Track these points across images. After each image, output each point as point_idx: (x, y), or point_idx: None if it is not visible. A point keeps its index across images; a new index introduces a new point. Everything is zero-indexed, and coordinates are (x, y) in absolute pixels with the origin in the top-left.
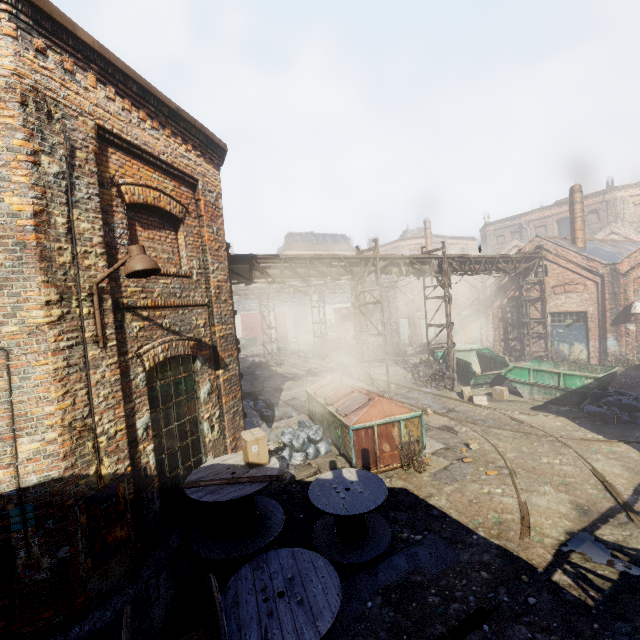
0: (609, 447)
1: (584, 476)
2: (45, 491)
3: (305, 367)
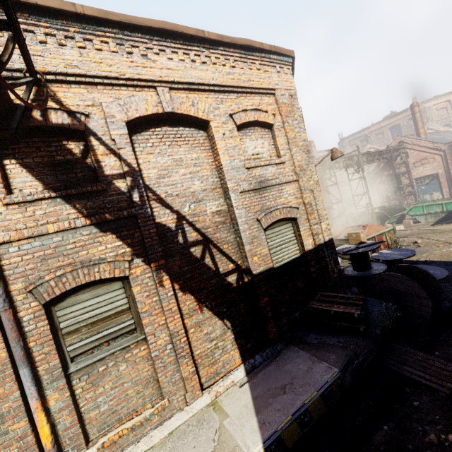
0: None
1: None
2: (330, 243)
3: None
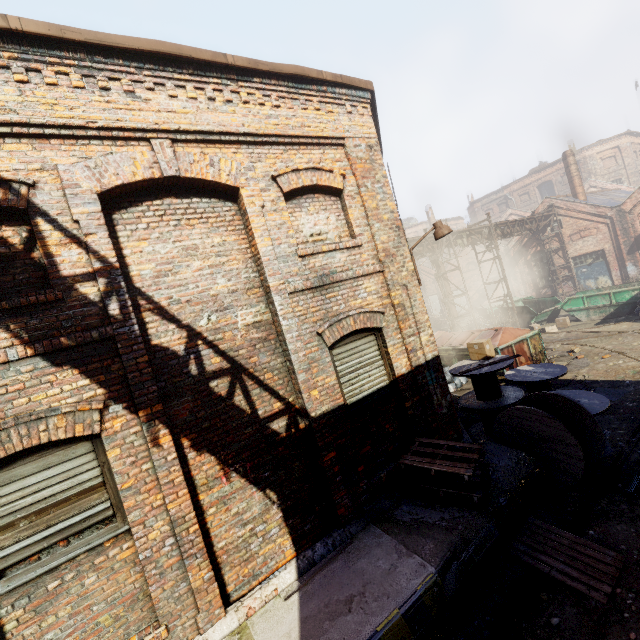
0: None
1: None
2: (435, 363)
3: None
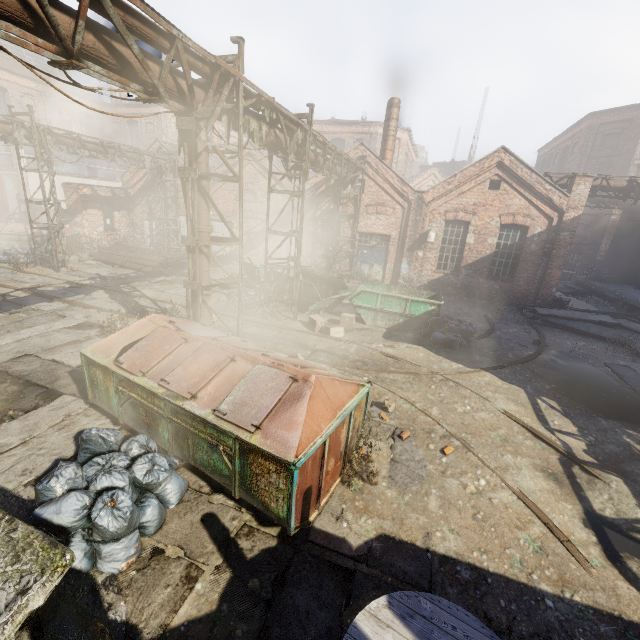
0: (482, 378)
1: (504, 423)
2: None
3: (20, 282)
